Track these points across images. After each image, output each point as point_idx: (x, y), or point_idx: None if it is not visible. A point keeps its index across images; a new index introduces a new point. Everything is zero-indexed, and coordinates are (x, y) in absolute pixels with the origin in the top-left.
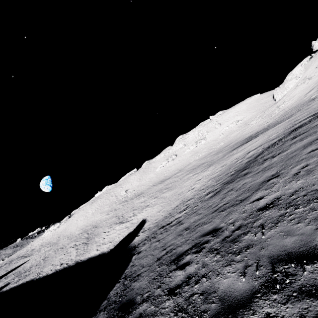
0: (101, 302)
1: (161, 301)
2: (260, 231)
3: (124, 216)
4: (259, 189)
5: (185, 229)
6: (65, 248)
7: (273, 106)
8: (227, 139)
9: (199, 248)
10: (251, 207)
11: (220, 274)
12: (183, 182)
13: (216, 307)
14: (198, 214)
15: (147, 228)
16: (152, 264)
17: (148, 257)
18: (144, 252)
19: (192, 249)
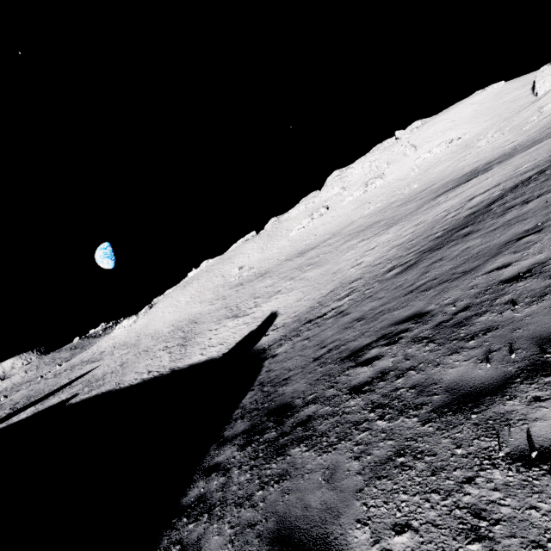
0: (232, 411)
1: (340, 401)
2: (509, 309)
3: (240, 308)
4: (500, 253)
5: (355, 320)
6: (152, 351)
7: (529, 108)
8: (427, 177)
9: (393, 339)
10: (487, 280)
11: (441, 364)
12: (340, 254)
13: (443, 399)
14: (377, 299)
15: (280, 325)
16: (306, 365)
17: (294, 358)
18: (285, 354)
19: (378, 341)
